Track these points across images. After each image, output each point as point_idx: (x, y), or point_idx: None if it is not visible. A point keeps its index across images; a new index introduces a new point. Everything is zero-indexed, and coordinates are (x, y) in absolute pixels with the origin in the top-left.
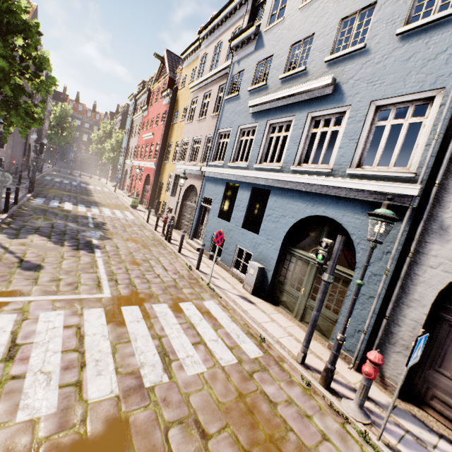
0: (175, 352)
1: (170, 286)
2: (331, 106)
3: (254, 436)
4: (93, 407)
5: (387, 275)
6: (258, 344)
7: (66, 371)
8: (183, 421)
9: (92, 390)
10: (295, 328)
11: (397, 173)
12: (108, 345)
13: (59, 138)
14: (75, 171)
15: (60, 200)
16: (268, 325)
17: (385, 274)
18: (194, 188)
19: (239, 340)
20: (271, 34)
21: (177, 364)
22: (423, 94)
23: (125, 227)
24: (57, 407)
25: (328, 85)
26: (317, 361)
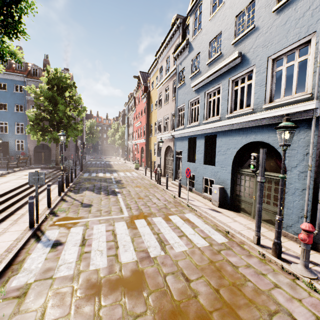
0: (167, 241)
1: (162, 208)
2: (242, 69)
3: (221, 282)
4: (124, 265)
5: (310, 170)
6: (224, 235)
7: (109, 250)
8: (174, 273)
9: (123, 258)
10: (253, 224)
11: (298, 97)
12: (129, 238)
13: (91, 139)
14: (102, 156)
15: (96, 172)
16: (231, 224)
17: (308, 169)
18: (170, 148)
19: (210, 233)
20: (196, 41)
21: (169, 246)
22: (302, 41)
23: (133, 180)
24: (107, 264)
25: (237, 58)
26: (271, 243)
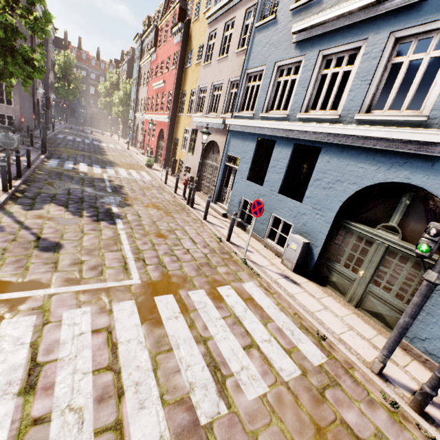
0: (226, 363)
1: (203, 264)
2: (436, 16)
3: None
4: None
5: None
6: (317, 343)
7: (101, 404)
8: None
9: (136, 436)
10: (353, 317)
11: None
12: (147, 358)
13: (67, 92)
14: (86, 128)
15: (74, 161)
16: (322, 316)
17: None
18: (215, 145)
19: (294, 338)
20: None
21: (232, 382)
22: None
23: (143, 190)
24: None
25: None
26: (393, 368)
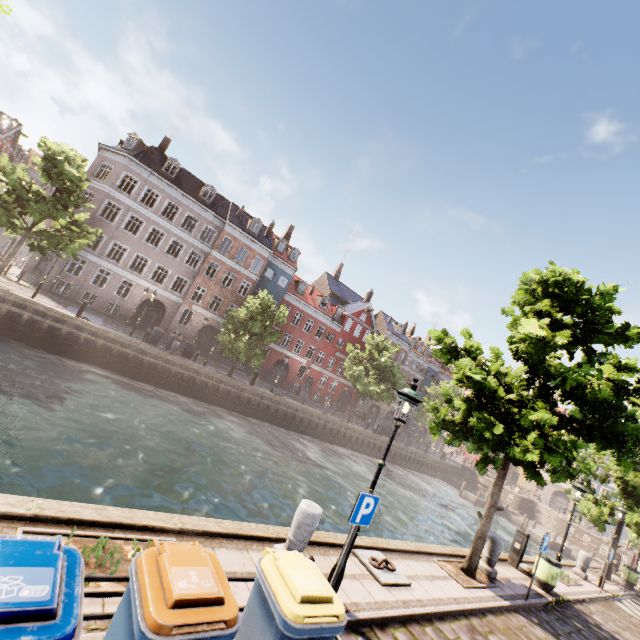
0: None
1: None
2: None
3: None
4: None
5: None
6: None
7: None
8: None
9: None
10: None
11: None
12: None
13: None
14: None
15: None
16: None
17: None
18: (560, 492)
19: None
20: None
21: None
22: None
23: None
24: None
25: None
26: None
